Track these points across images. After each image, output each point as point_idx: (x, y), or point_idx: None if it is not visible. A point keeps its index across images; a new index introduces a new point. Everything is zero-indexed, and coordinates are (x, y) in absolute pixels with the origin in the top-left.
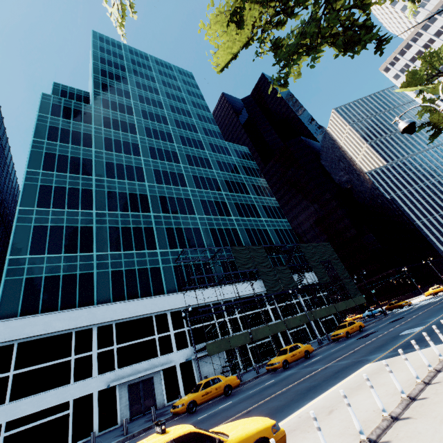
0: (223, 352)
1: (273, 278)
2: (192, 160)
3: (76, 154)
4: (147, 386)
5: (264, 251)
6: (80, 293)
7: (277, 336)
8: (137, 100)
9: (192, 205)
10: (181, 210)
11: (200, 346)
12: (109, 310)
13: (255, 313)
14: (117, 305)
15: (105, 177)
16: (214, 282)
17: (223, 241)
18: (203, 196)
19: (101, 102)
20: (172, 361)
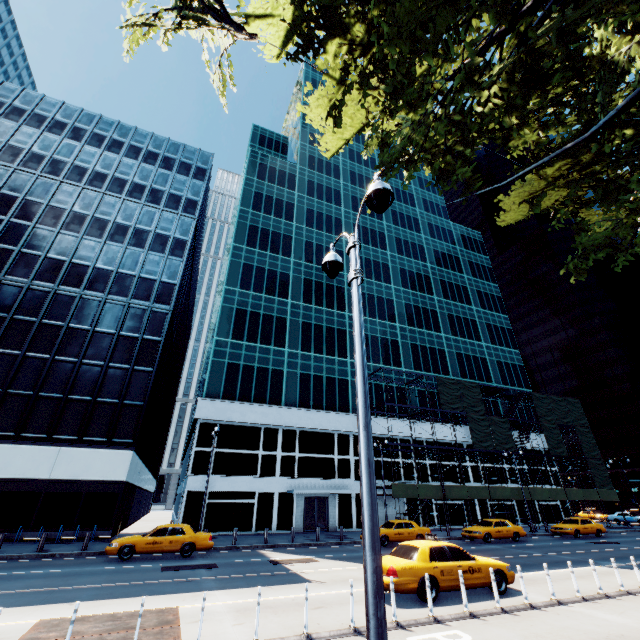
0: (403, 498)
1: (485, 430)
2: (402, 246)
3: (277, 228)
4: (322, 505)
5: (479, 392)
6: (271, 390)
7: (473, 502)
8: (346, 157)
9: (394, 309)
10: (380, 313)
11: (379, 482)
12: (295, 415)
13: (450, 465)
14: (303, 412)
15: (303, 260)
16: (406, 413)
17: (424, 363)
18: (409, 299)
19: (307, 161)
20: (348, 488)
